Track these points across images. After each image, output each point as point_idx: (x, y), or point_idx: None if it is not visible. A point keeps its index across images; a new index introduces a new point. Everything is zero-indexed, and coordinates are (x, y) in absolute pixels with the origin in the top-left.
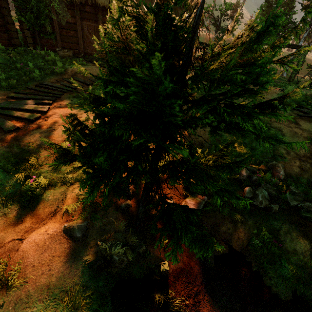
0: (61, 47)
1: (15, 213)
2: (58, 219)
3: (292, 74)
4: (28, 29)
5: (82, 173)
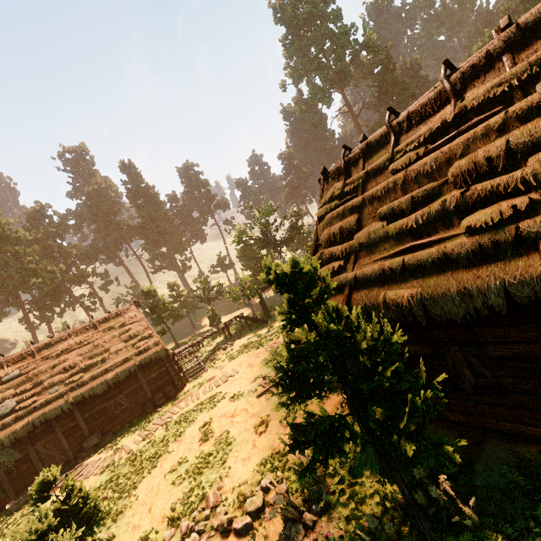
0: (14, 493)
1: None
2: None
3: None
4: None
5: None
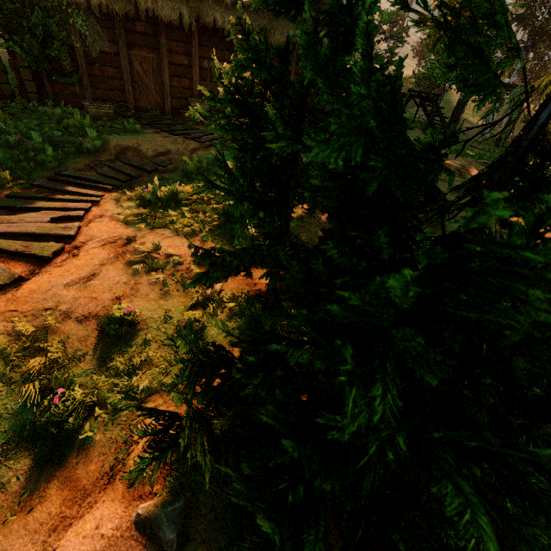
0: (92, 98)
1: (24, 480)
2: (121, 492)
3: (502, 134)
4: (27, 67)
5: (160, 373)
